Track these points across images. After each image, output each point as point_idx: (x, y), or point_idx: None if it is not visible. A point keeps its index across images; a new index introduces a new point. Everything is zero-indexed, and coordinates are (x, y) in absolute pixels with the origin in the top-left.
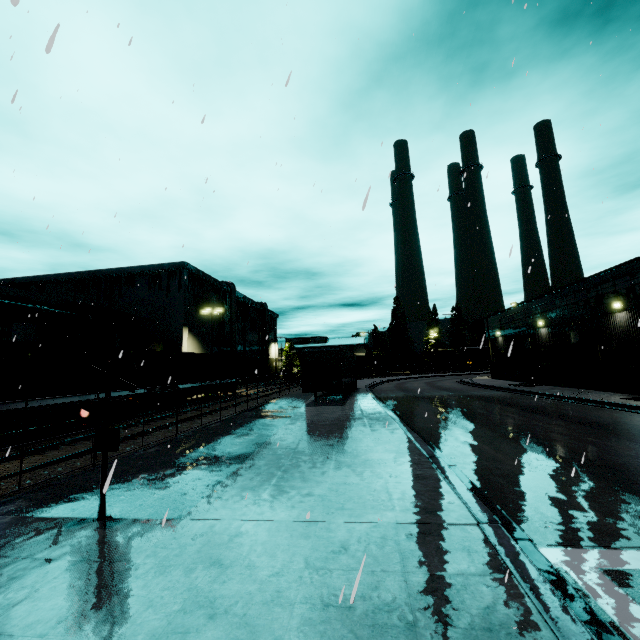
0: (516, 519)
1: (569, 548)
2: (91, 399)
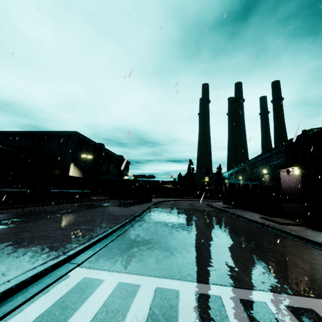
0: (95, 257)
1: (91, 269)
2: None
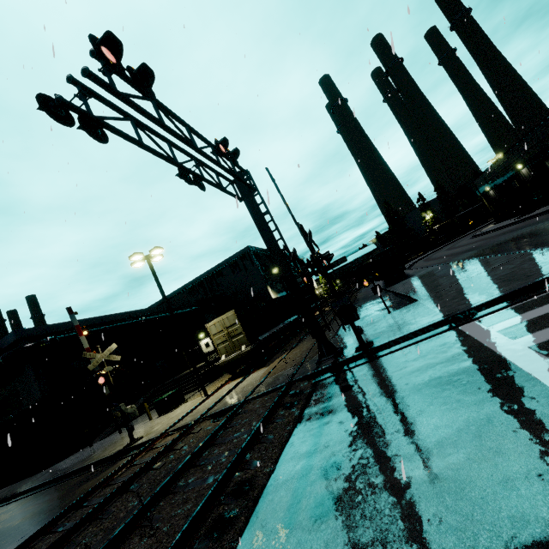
0: None
1: None
2: (286, 324)
